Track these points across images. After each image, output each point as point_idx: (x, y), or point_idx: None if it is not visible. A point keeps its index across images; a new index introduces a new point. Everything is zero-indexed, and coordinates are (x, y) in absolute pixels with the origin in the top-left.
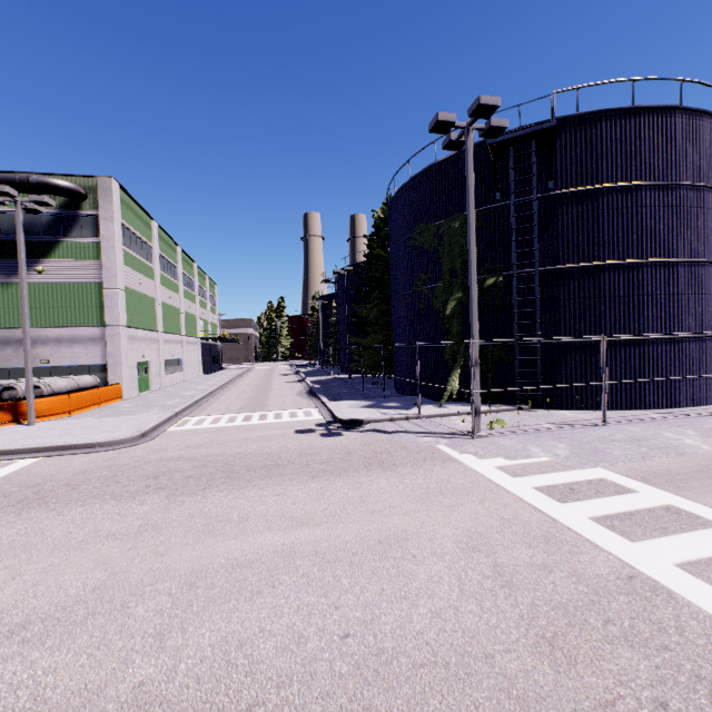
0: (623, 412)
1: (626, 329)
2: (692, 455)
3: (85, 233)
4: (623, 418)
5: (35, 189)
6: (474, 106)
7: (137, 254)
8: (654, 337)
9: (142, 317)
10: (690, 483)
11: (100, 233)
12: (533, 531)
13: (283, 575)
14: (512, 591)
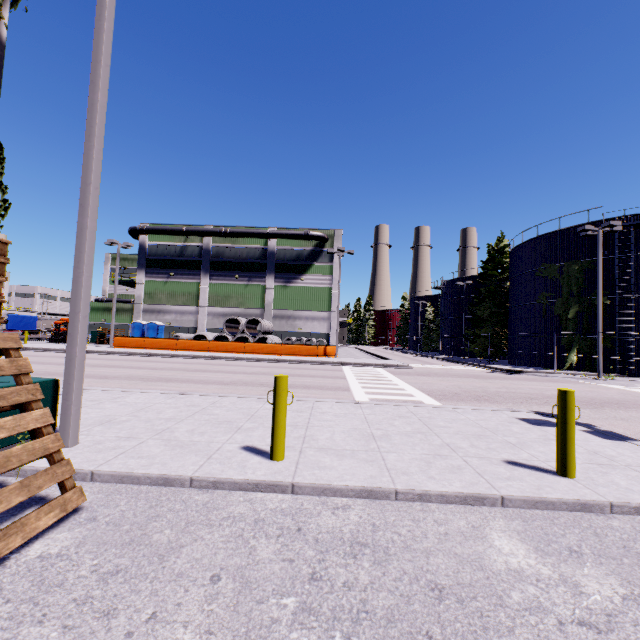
0: None
1: None
2: None
3: (324, 260)
4: None
5: (309, 238)
6: (606, 224)
7: None
8: None
9: None
10: None
11: (333, 260)
12: None
13: None
14: None
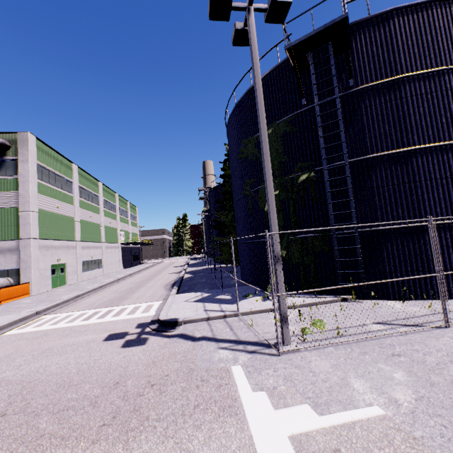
0: None
1: (449, 212)
2: None
3: (8, 172)
4: None
5: None
6: None
7: (55, 186)
8: None
9: (59, 231)
10: None
11: (18, 171)
12: None
13: None
14: None
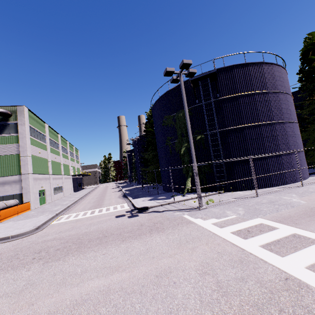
0: (264, 189)
1: (259, 152)
2: (298, 206)
3: (10, 131)
4: (264, 192)
5: None
6: (181, 64)
7: (37, 139)
8: (271, 155)
9: (41, 168)
10: (300, 220)
11: (18, 131)
12: (234, 257)
13: (102, 307)
14: (228, 298)
